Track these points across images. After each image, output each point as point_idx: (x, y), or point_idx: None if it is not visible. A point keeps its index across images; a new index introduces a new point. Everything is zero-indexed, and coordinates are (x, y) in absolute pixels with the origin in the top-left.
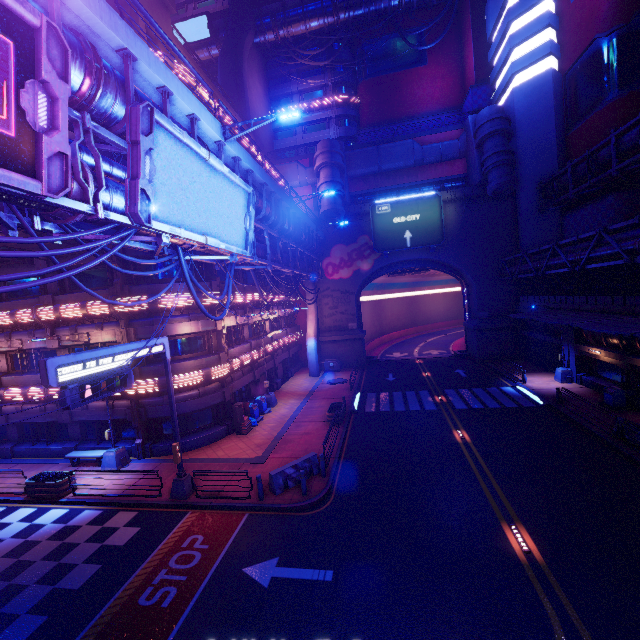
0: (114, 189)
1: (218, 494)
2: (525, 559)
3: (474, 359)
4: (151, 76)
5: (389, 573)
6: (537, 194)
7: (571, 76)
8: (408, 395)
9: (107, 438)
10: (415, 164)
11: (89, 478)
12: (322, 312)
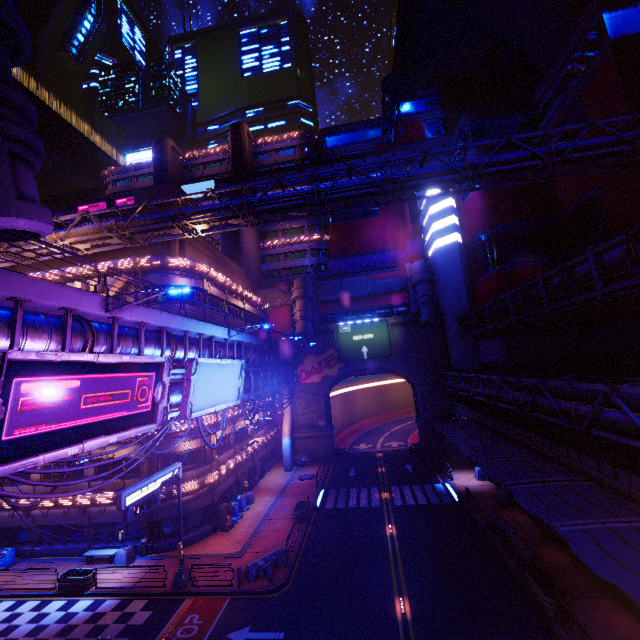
0: (172, 396)
1: (208, 583)
2: (401, 618)
3: (424, 453)
4: (195, 332)
5: (319, 632)
6: (457, 324)
7: (469, 248)
8: (362, 492)
9: (121, 538)
10: (369, 294)
11: (104, 574)
12: (296, 411)
